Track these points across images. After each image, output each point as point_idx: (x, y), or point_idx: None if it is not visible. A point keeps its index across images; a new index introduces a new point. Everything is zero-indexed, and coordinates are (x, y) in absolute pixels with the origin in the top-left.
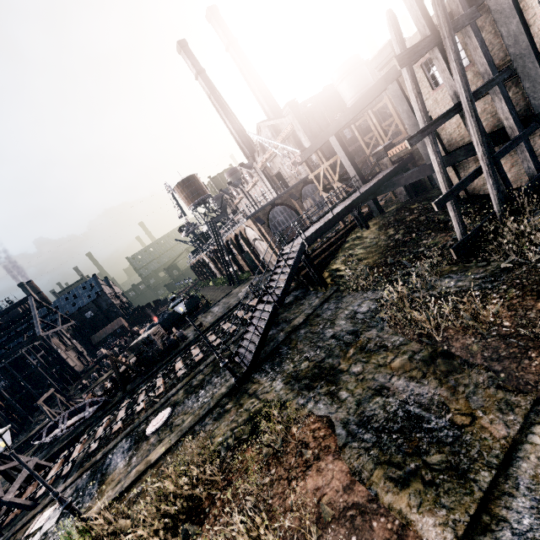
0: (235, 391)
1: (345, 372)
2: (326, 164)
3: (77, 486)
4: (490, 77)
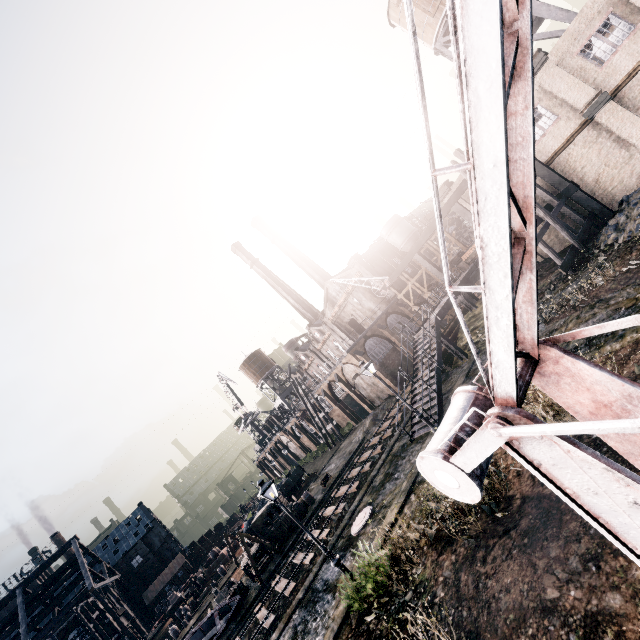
0: None
1: None
2: (412, 280)
3: (293, 625)
4: None
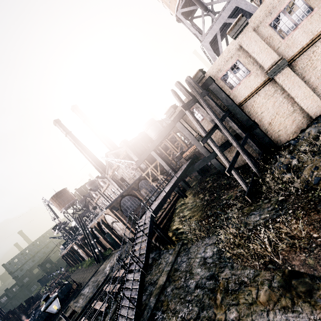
0: None
1: None
2: (151, 166)
3: None
4: (223, 114)
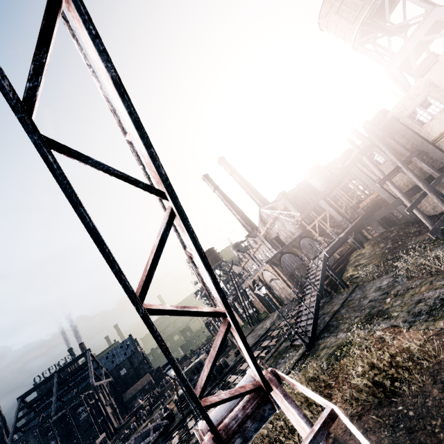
0: (307, 354)
1: (390, 307)
2: (318, 218)
3: None
4: (409, 154)
